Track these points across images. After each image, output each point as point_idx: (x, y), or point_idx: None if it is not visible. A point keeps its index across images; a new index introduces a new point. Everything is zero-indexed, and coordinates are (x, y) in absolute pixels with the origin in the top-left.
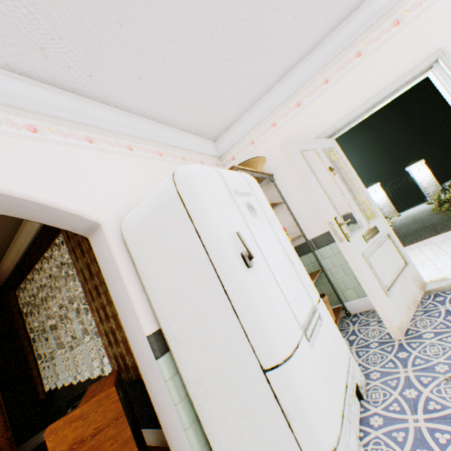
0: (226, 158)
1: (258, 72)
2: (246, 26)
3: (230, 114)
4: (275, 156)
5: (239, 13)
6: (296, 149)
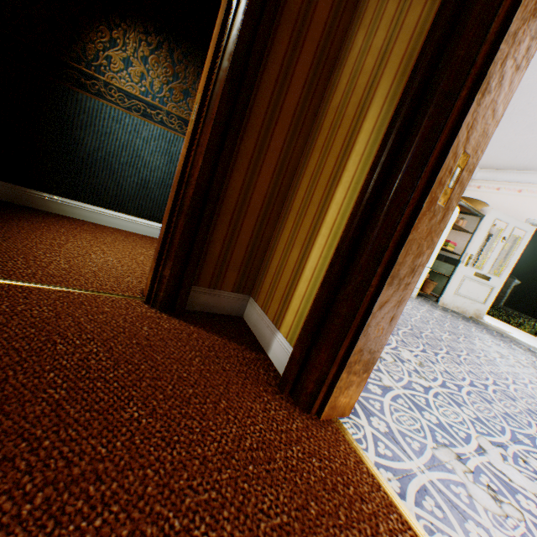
0: (475, 184)
1: (534, 162)
2: (534, 148)
3: (501, 165)
4: (498, 208)
5: (532, 143)
6: (494, 216)
